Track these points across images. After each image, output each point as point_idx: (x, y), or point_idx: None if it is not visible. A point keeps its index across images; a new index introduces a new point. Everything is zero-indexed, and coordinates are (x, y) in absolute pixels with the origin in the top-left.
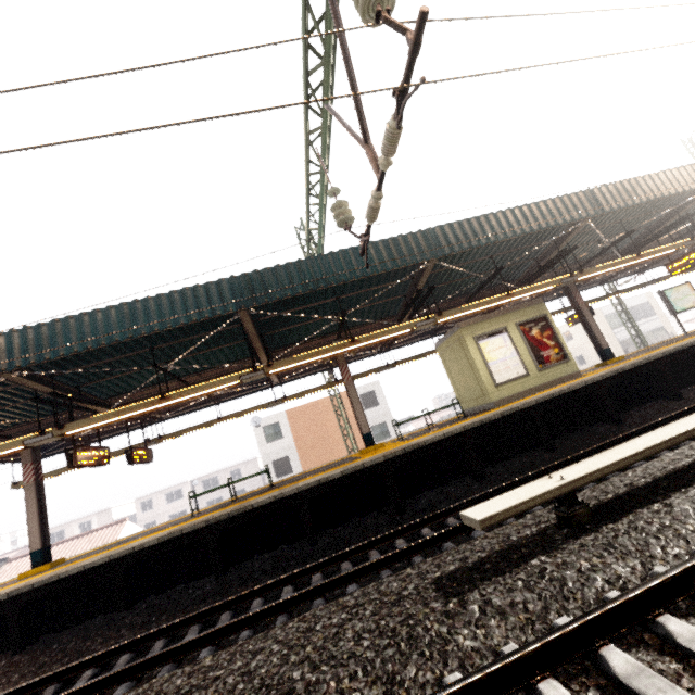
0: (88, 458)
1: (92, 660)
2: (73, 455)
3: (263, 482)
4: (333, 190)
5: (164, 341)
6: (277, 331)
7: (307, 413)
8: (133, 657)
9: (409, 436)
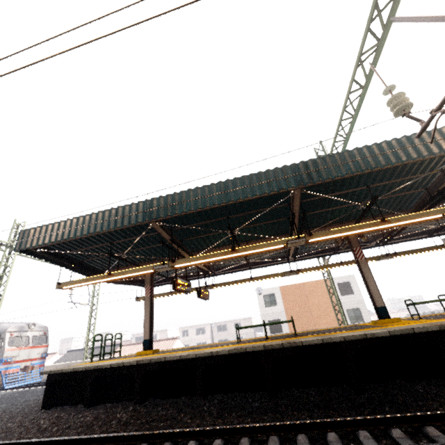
0: (181, 286)
1: (193, 433)
2: (175, 281)
3: (254, 335)
4: (390, 87)
5: (235, 213)
6: (310, 213)
7: (295, 290)
8: (223, 444)
9: (421, 317)
